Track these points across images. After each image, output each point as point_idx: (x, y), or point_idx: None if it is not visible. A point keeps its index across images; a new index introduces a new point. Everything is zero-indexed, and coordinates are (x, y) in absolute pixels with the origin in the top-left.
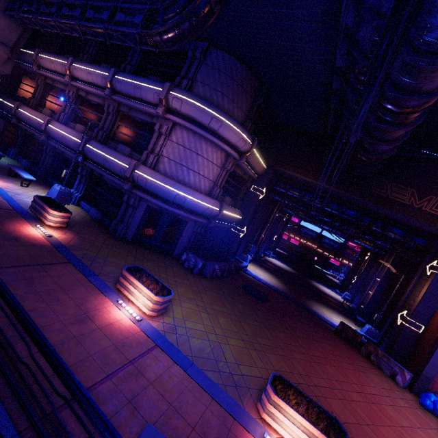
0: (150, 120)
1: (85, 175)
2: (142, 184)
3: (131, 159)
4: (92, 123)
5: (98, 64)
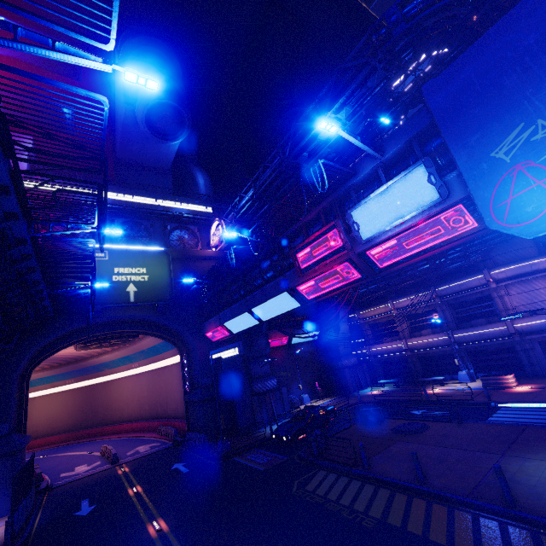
0: (480, 295)
1: (465, 355)
2: (528, 330)
3: (500, 322)
4: (430, 324)
5: (402, 292)
